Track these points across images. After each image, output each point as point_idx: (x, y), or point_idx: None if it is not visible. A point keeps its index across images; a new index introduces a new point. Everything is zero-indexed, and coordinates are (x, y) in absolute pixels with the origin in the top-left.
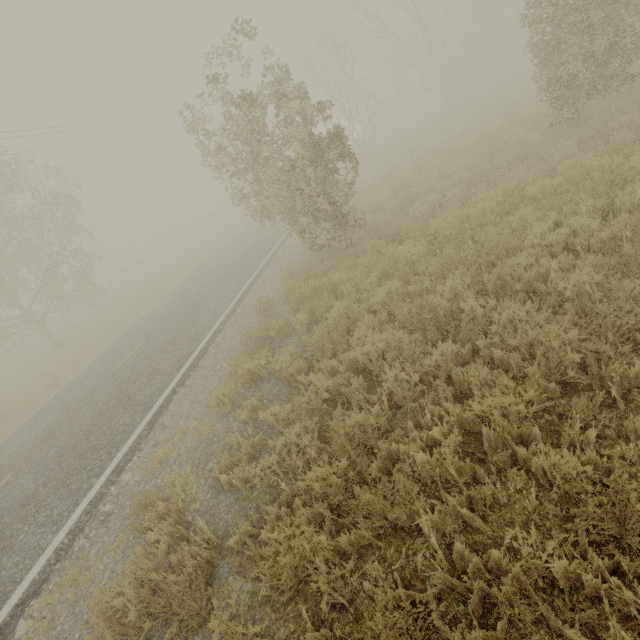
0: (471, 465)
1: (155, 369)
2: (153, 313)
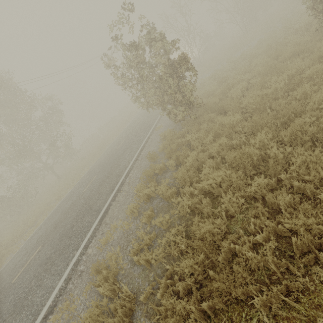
0: (285, 262)
1: (101, 191)
2: (99, 161)
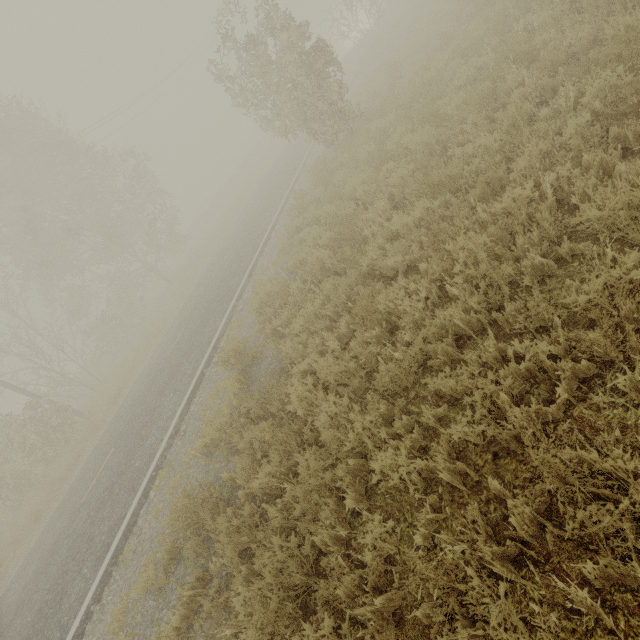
0: (391, 210)
1: (242, 257)
2: (228, 238)
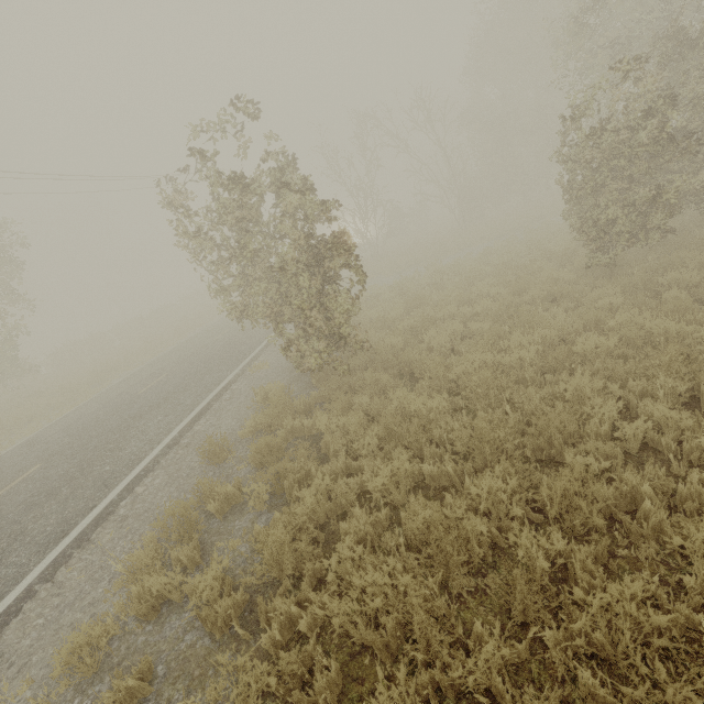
0: None
1: (24, 531)
2: (76, 416)
